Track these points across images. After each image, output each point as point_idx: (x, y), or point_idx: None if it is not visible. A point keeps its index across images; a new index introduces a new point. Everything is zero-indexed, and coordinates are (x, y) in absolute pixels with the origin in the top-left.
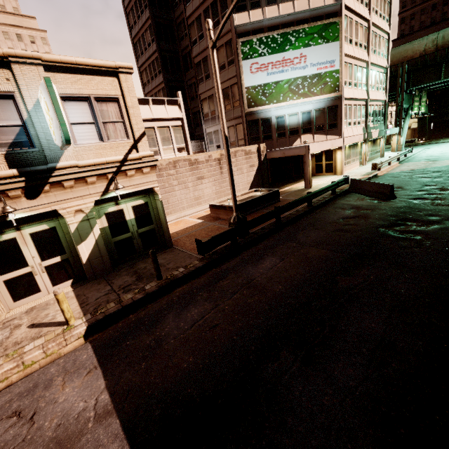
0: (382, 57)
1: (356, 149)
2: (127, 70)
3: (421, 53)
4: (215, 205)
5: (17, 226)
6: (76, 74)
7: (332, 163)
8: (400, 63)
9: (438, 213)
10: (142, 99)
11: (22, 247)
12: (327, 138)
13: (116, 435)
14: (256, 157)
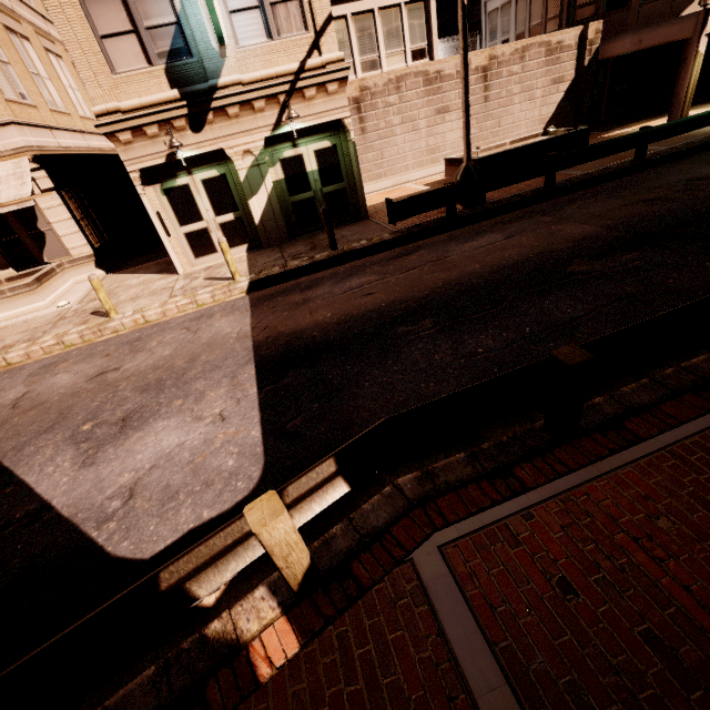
0: None
1: None
2: None
3: None
4: (453, 160)
5: (189, 169)
6: None
7: None
8: None
9: None
10: None
11: (195, 196)
12: None
13: (247, 348)
14: (572, 59)
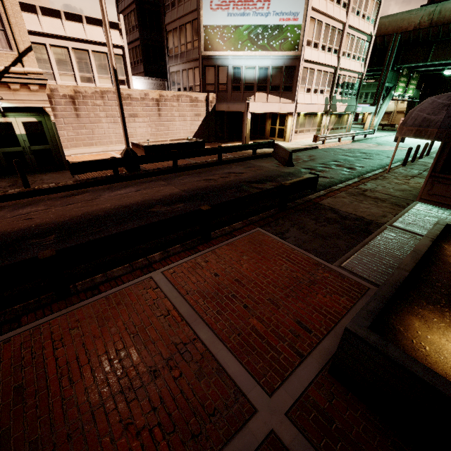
0: (367, 22)
1: (313, 119)
2: None
3: (415, 26)
4: (134, 144)
5: None
6: None
7: (284, 129)
8: (394, 33)
9: None
10: (73, 14)
11: None
12: (281, 101)
13: None
14: (204, 107)
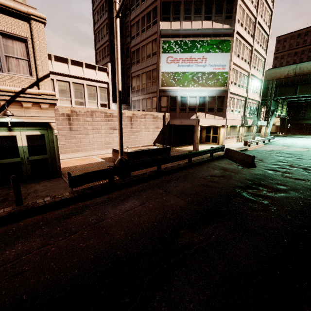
0: (259, 72)
1: (235, 130)
2: (39, 19)
3: (285, 76)
4: (116, 150)
5: None
6: None
7: (217, 136)
8: (271, 80)
9: (285, 183)
10: (77, 61)
11: None
12: (215, 118)
13: None
14: (161, 122)
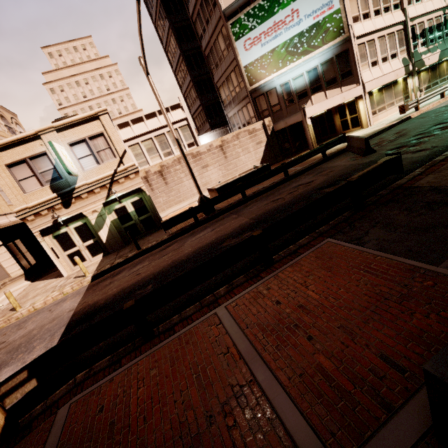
0: None
1: (394, 89)
2: (103, 112)
3: None
4: (209, 189)
5: (66, 224)
6: (74, 127)
7: (357, 116)
8: None
9: None
10: (150, 114)
11: (71, 236)
12: (342, 90)
13: (69, 316)
14: (263, 133)
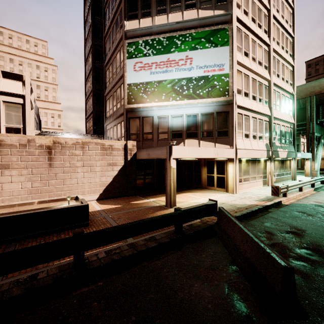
0: (286, 84)
1: (257, 166)
2: None
3: None
4: None
5: None
6: None
7: (224, 177)
8: (307, 97)
9: None
10: None
11: None
12: (216, 146)
13: None
14: (121, 155)
